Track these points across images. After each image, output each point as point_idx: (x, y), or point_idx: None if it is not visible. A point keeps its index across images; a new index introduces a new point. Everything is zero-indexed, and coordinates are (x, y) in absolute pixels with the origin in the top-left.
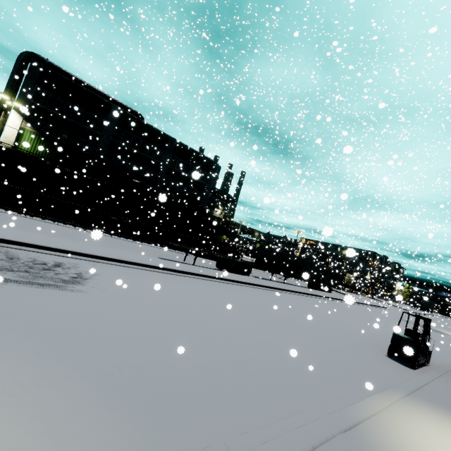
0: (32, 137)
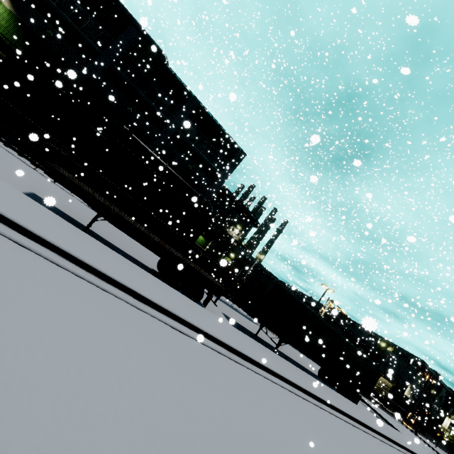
0: (5, 16)
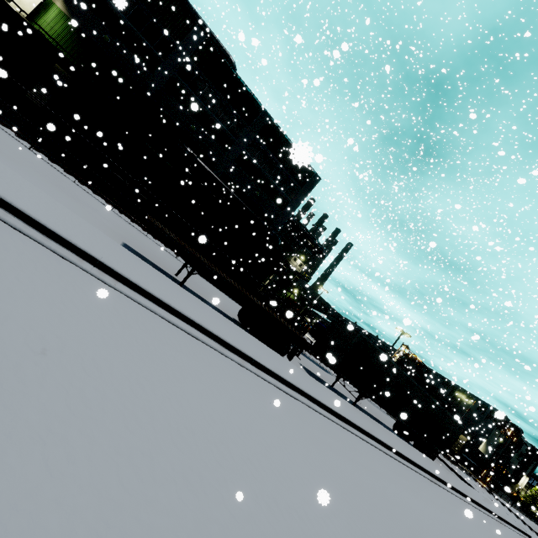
0: (59, 20)
